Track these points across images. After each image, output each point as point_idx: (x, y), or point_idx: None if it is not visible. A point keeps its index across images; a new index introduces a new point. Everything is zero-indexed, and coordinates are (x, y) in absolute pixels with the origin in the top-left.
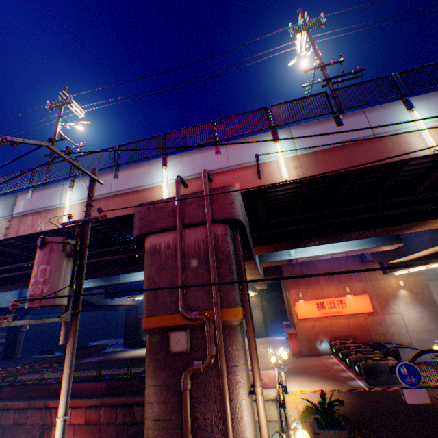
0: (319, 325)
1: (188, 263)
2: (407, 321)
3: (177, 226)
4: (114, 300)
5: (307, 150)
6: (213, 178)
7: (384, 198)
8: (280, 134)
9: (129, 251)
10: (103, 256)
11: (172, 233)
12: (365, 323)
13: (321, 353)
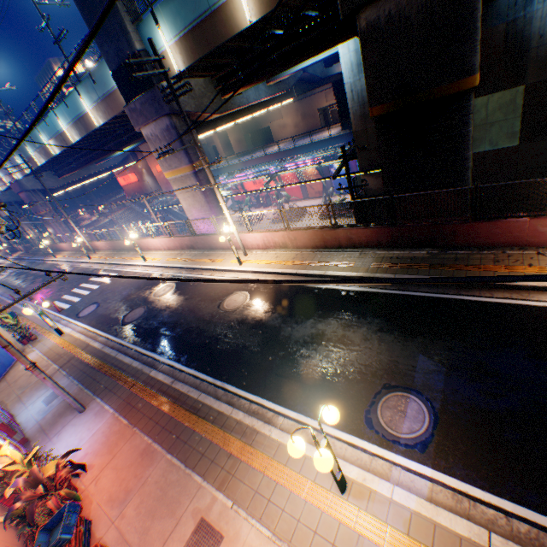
0: (130, 189)
1: None
2: (151, 185)
3: None
4: None
5: None
6: None
7: None
8: None
9: None
10: None
11: None
12: (141, 187)
13: None
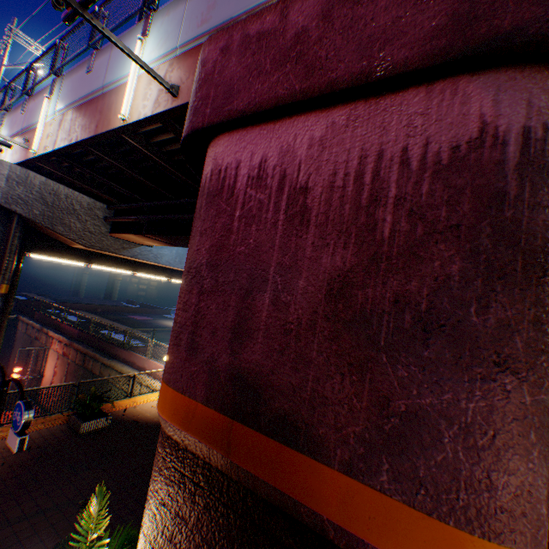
0: None
1: None
2: None
3: None
4: None
5: (62, 112)
6: (15, 144)
7: None
8: (57, 85)
9: None
10: None
11: None
12: None
13: None
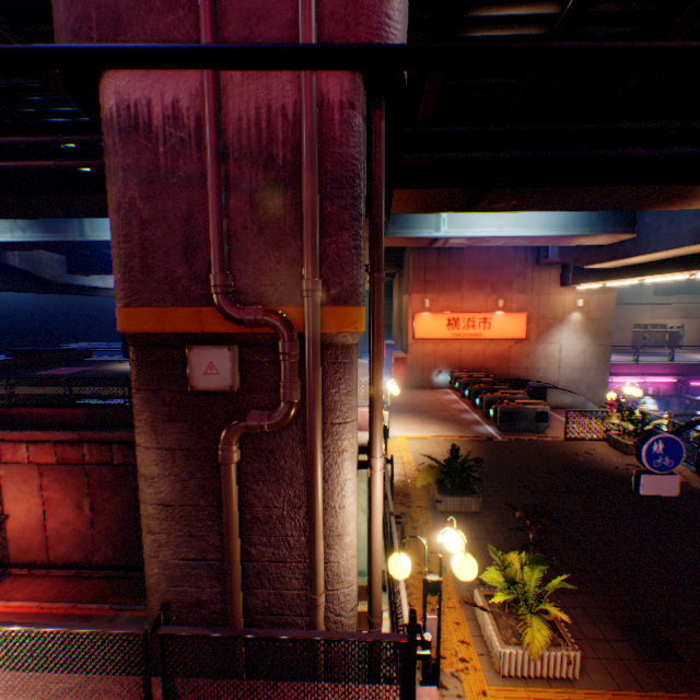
0: (443, 351)
1: (238, 179)
2: (564, 356)
3: (202, 42)
4: (91, 279)
5: None
6: None
7: (692, 119)
8: None
9: (83, 156)
10: (14, 161)
11: (186, 72)
12: (508, 353)
13: (435, 387)
